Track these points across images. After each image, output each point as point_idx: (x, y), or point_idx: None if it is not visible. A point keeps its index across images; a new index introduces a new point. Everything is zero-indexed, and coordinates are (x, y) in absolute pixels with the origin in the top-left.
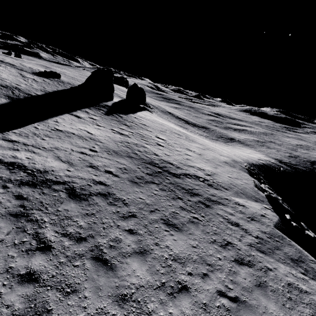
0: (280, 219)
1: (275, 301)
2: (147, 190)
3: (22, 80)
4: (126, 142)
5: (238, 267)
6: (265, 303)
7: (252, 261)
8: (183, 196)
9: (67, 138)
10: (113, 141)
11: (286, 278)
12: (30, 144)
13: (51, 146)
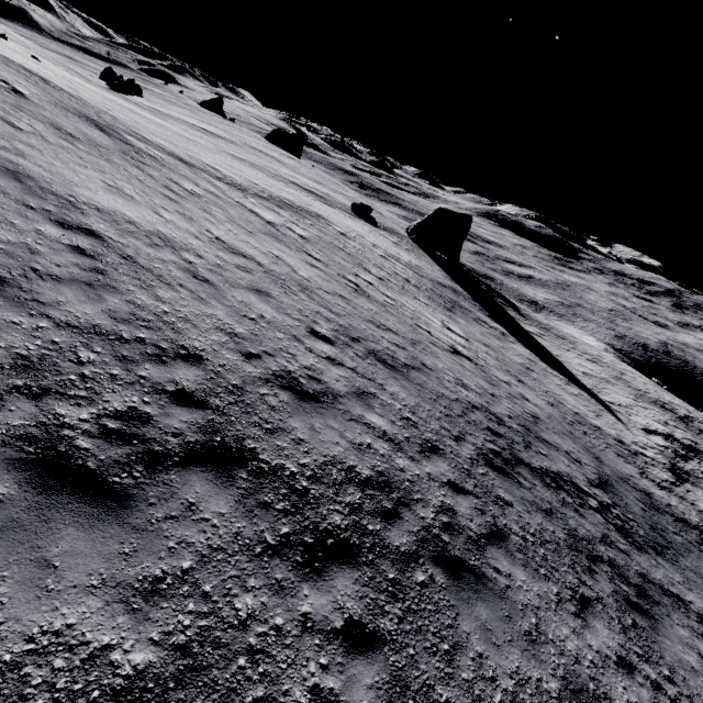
0: None
1: None
2: None
3: (416, 259)
4: (616, 377)
5: None
6: None
7: None
8: None
9: (605, 386)
10: (615, 380)
11: None
12: (618, 404)
13: (623, 402)
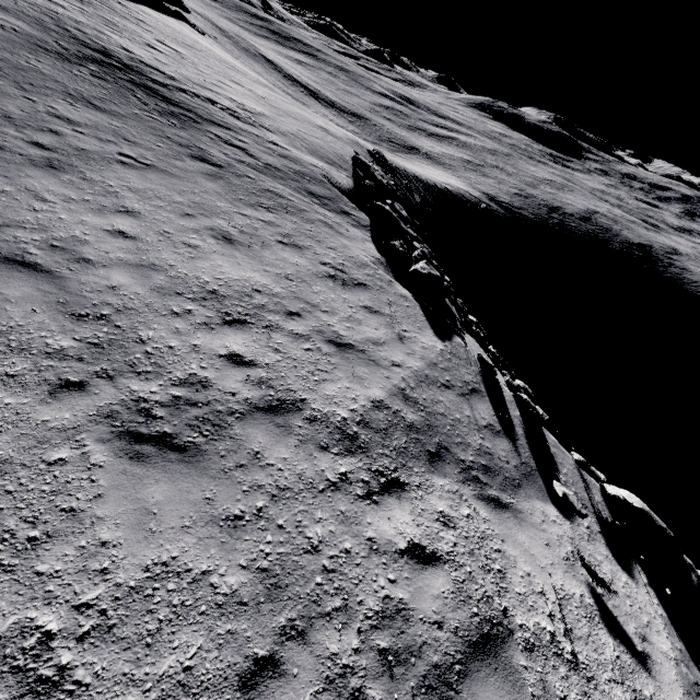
0: (353, 185)
1: (223, 186)
2: (57, 65)
3: None
4: (49, 9)
5: (188, 160)
6: (202, 182)
7: (225, 167)
8: (149, 99)
9: None
10: None
11: (270, 188)
12: None
13: None
